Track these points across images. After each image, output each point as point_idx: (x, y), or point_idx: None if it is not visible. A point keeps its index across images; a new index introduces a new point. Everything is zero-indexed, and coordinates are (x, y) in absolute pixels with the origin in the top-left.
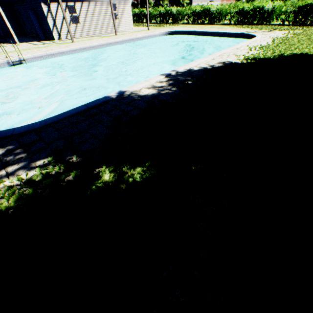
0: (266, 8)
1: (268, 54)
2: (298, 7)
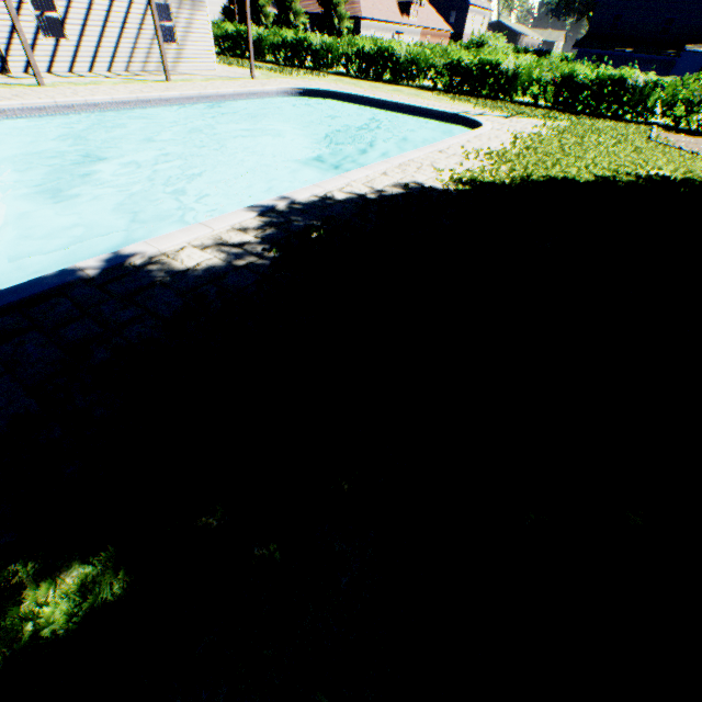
0: (503, 67)
1: (502, 172)
2: (561, 75)
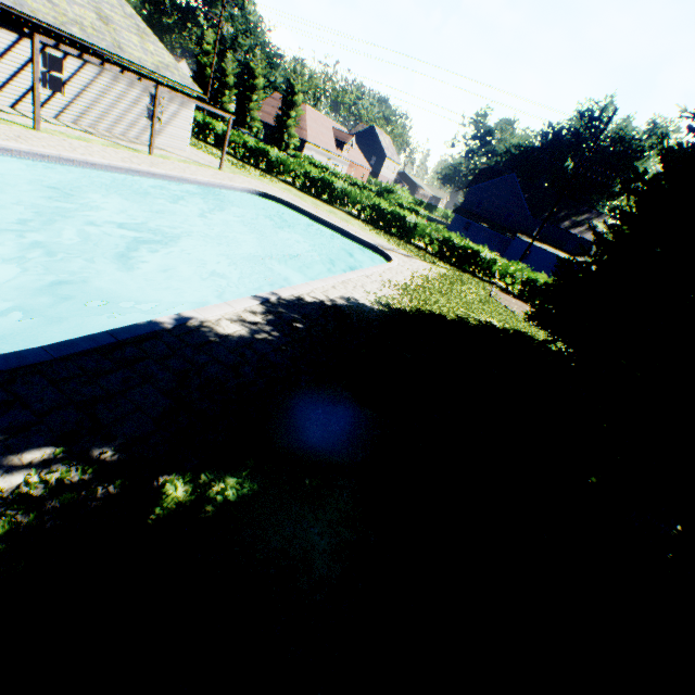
0: (408, 220)
1: (405, 301)
2: (443, 236)
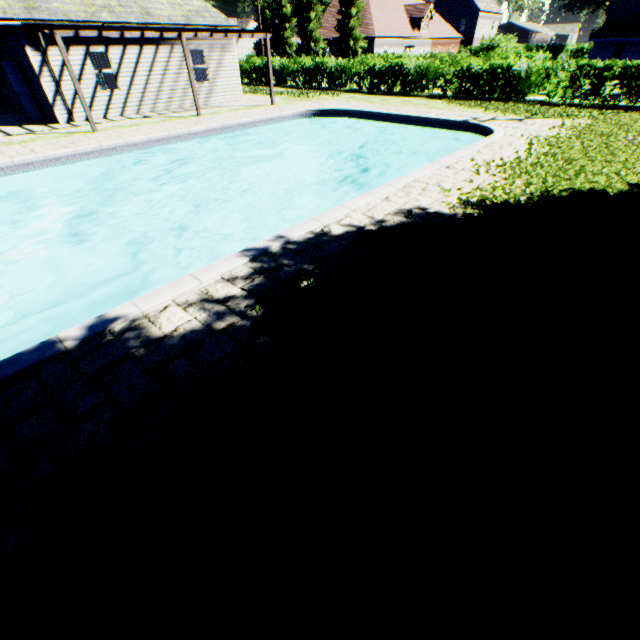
0: (515, 69)
1: (516, 187)
2: (579, 70)
